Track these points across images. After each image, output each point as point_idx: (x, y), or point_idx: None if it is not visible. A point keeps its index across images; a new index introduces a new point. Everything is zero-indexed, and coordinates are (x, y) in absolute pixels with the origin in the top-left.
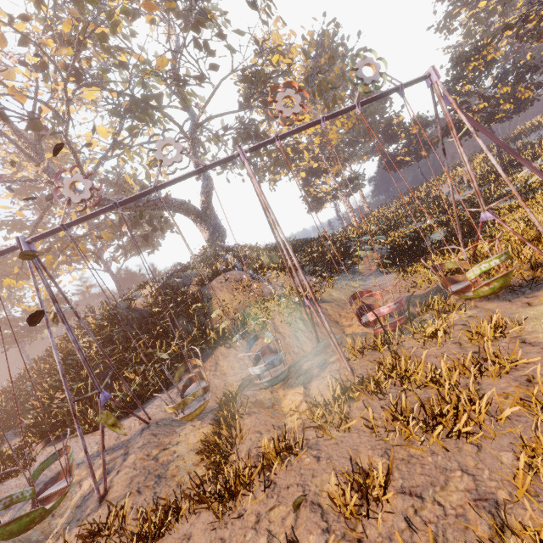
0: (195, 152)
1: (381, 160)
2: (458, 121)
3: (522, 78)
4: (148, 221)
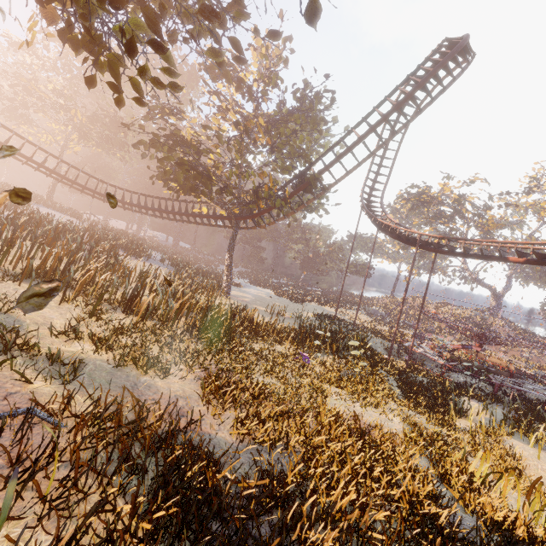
0: (513, 272)
1: None
2: None
3: None
4: (465, 279)
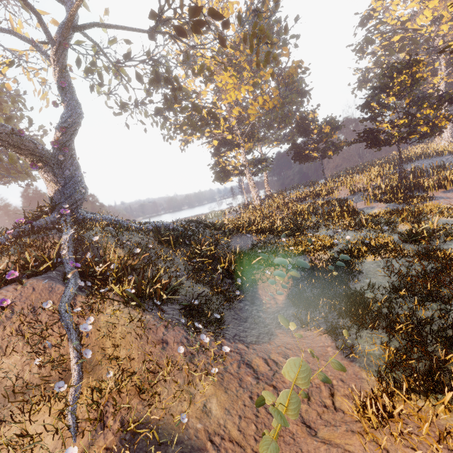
0: (61, 64)
1: (291, 149)
2: (376, 131)
3: (442, 105)
4: None
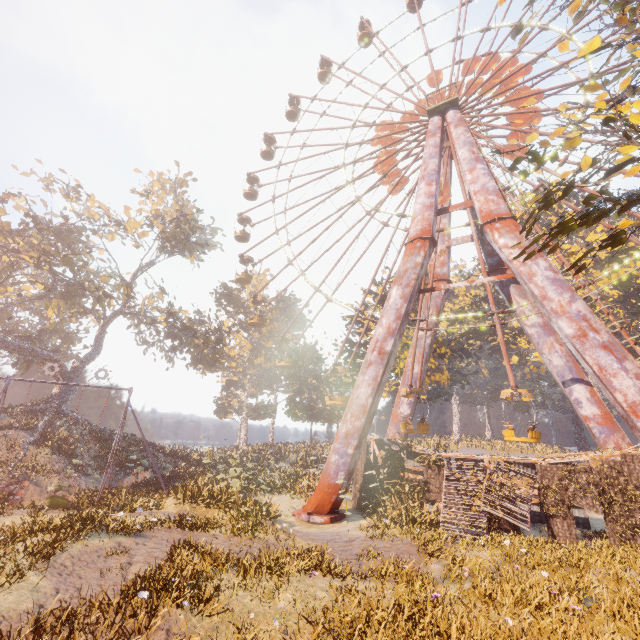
0: (104, 328)
1: (288, 404)
2: (314, 409)
3: None
4: None
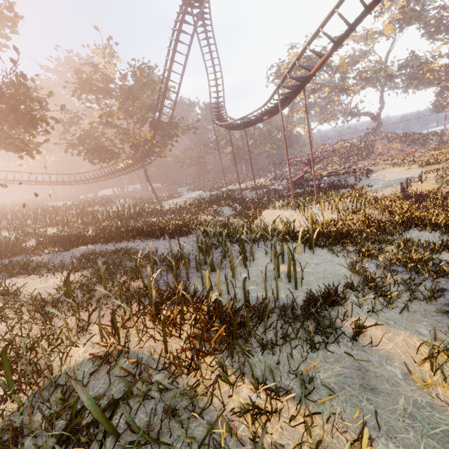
0: (382, 92)
1: None
2: None
3: None
4: (351, 115)
